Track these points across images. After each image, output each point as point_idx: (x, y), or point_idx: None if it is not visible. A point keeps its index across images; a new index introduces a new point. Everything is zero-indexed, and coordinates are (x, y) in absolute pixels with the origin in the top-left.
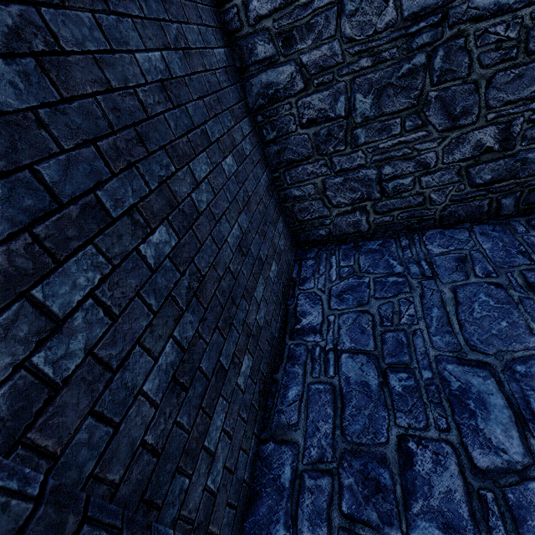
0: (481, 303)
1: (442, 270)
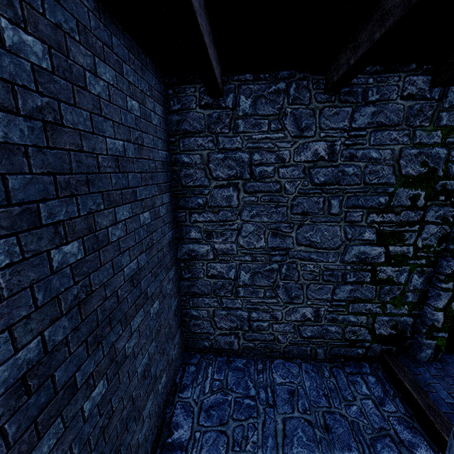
0: (298, 438)
1: (279, 400)
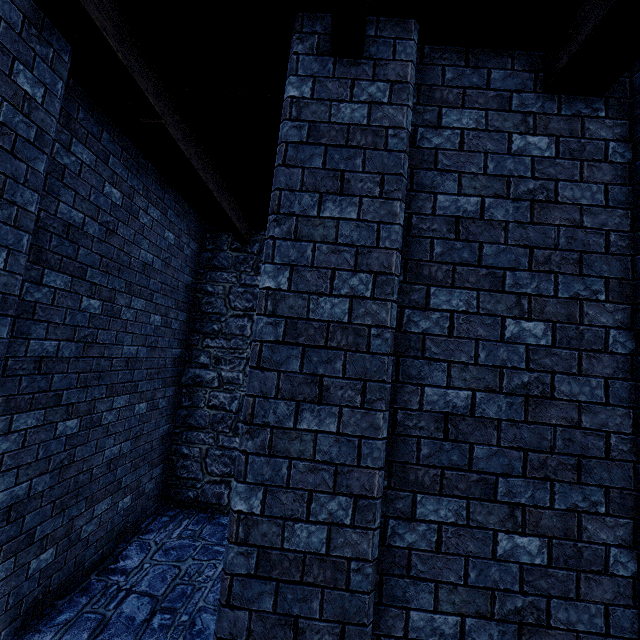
0: None
1: None
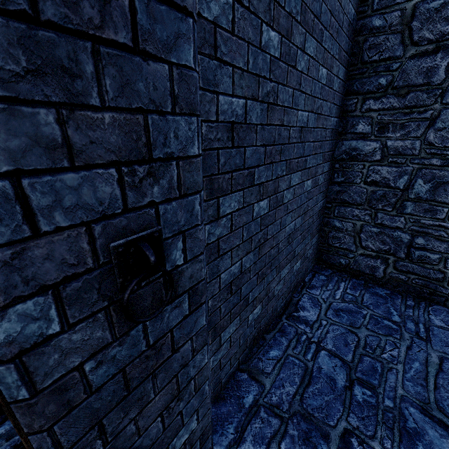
0: None
1: (437, 339)
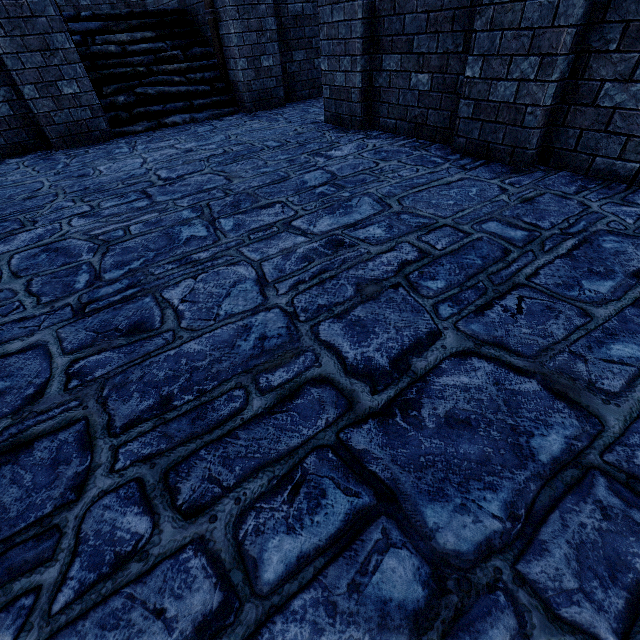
0: None
1: None
